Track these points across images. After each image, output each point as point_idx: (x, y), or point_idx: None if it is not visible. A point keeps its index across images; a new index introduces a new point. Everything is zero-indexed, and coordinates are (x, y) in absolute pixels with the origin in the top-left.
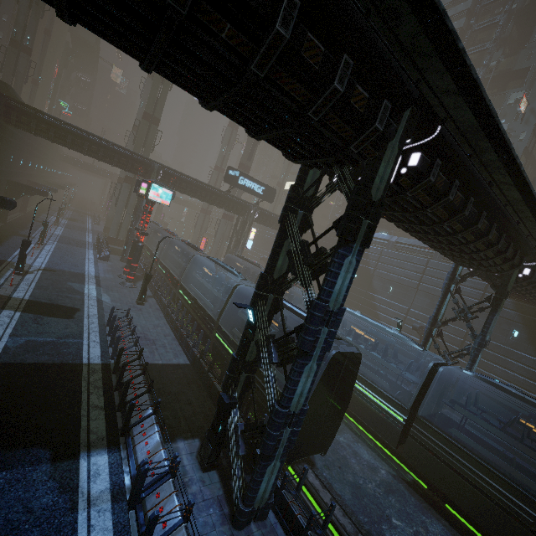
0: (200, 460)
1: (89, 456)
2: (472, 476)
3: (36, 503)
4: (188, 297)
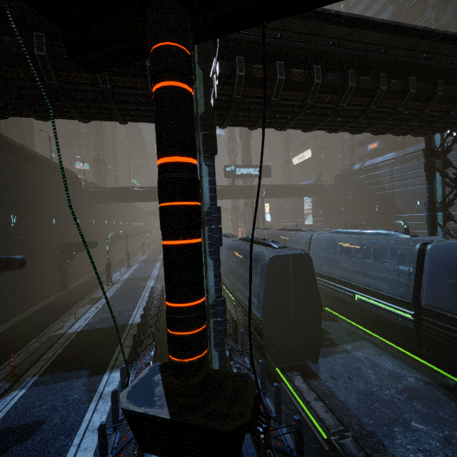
0: None
1: (110, 373)
2: None
3: (71, 397)
4: None
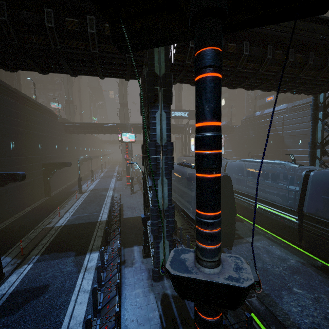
0: (142, 253)
1: (90, 254)
2: None
3: (65, 270)
4: None
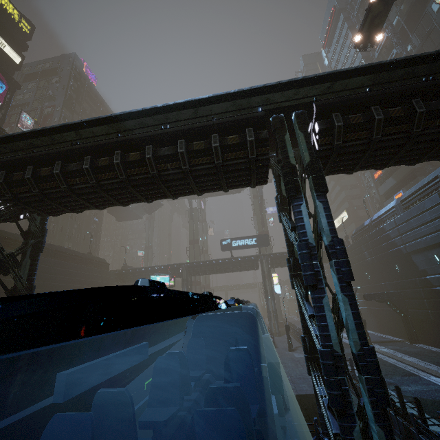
0: None
1: None
2: None
3: None
4: None
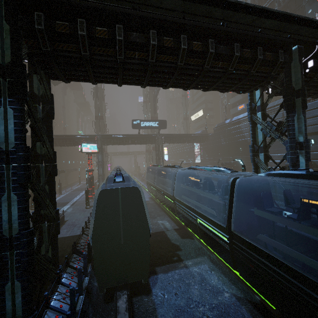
0: None
1: None
2: (286, 284)
3: None
4: None
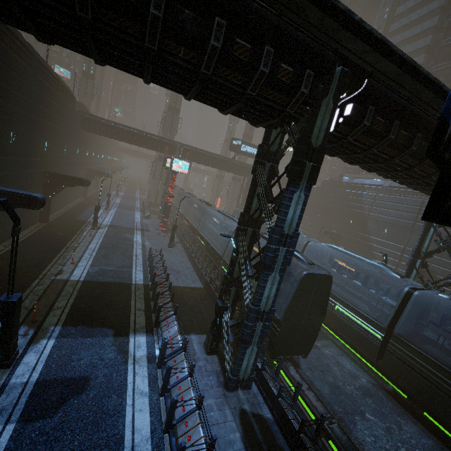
0: (205, 347)
1: (135, 336)
2: (446, 386)
3: (105, 356)
4: (204, 241)
